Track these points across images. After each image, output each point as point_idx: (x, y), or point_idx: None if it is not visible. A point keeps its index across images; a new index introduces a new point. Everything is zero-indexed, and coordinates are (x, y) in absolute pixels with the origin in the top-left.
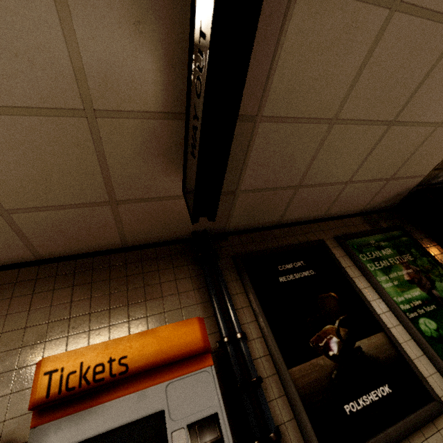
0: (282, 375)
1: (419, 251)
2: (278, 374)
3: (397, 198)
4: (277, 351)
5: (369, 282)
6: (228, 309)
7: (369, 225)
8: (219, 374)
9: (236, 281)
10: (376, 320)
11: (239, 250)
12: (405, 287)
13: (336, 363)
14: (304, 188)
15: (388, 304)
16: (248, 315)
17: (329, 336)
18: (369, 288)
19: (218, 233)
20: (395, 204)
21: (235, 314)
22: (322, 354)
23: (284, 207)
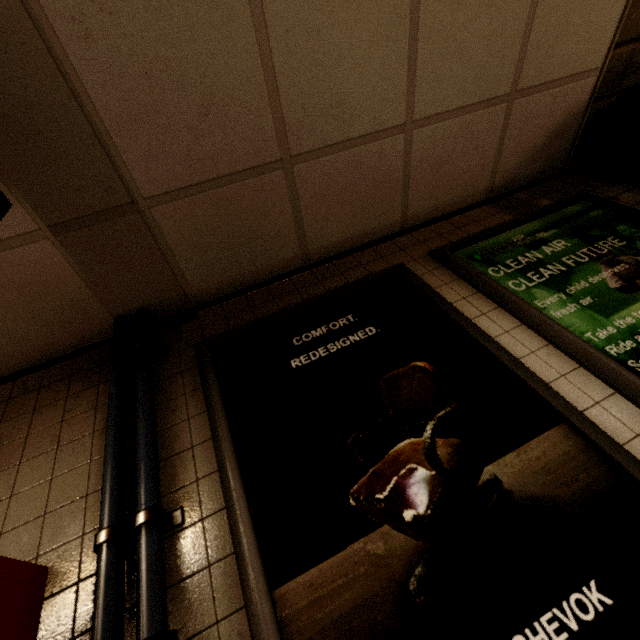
0: (251, 611)
1: (637, 225)
2: (245, 610)
3: (559, 143)
4: (248, 540)
5: (517, 316)
6: (136, 458)
7: (511, 212)
8: (86, 636)
9: (193, 391)
10: (539, 397)
11: (217, 329)
12: (613, 304)
13: (424, 542)
14: (307, 162)
15: (571, 353)
16: (202, 460)
17: (407, 466)
18: (517, 330)
19: (180, 311)
20: (563, 161)
21: (148, 466)
22: (384, 521)
23: (291, 219)
